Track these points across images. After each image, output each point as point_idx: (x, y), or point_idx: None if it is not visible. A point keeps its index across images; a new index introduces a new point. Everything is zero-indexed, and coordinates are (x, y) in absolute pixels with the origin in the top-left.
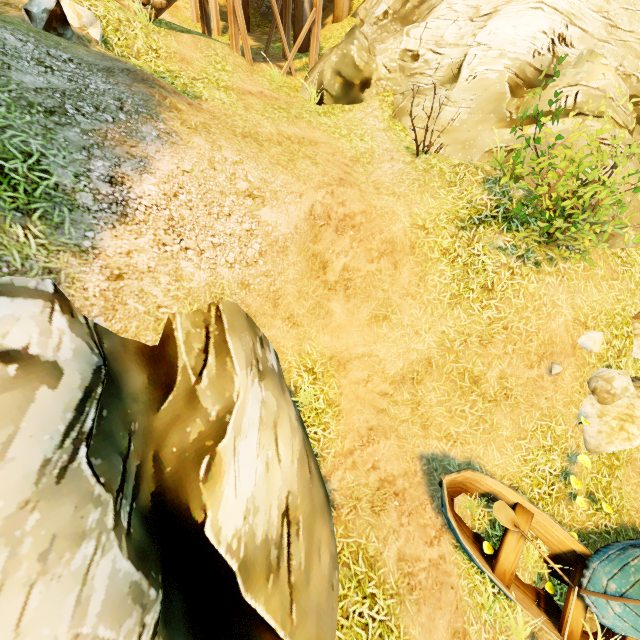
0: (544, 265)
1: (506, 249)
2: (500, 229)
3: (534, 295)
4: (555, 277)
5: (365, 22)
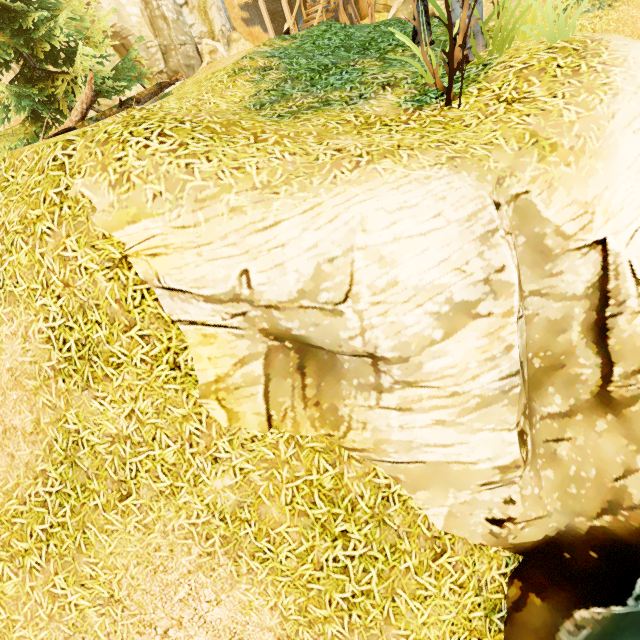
0: (614, 4)
1: (588, 10)
2: (578, 5)
3: (618, 20)
4: (623, 6)
5: (387, 4)
